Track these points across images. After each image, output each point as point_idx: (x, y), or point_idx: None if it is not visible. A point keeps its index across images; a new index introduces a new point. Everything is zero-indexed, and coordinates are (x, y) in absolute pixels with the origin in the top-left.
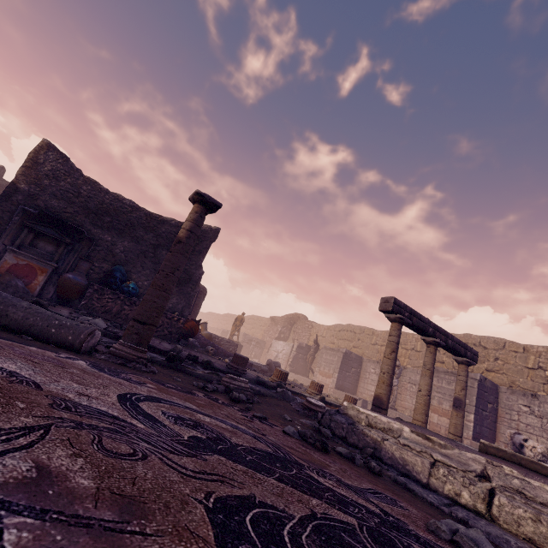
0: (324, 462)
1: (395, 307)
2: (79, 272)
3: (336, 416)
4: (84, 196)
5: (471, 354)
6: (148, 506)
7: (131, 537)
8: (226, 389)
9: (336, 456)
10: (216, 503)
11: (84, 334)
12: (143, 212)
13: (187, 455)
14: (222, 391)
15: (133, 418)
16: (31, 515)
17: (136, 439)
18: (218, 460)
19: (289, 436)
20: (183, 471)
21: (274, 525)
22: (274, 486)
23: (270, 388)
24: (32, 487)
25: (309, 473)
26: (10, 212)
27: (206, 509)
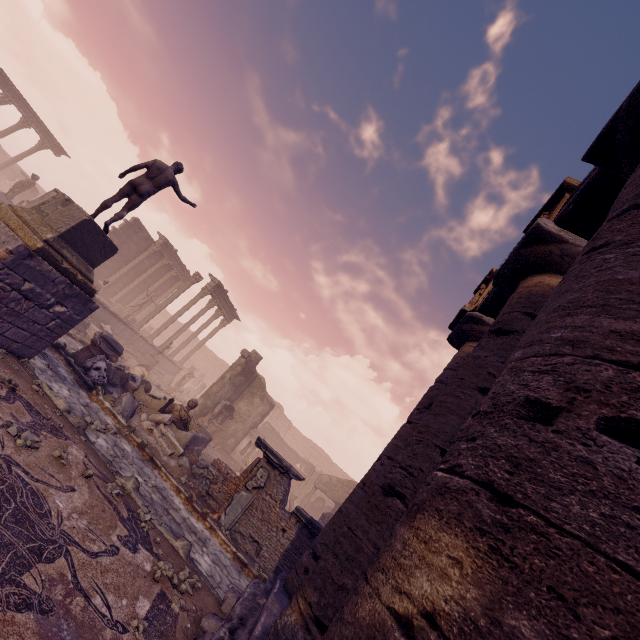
0: None
1: None
2: None
3: None
4: None
5: None
6: None
7: None
8: None
9: None
10: None
11: None
12: None
13: None
14: None
15: None
16: None
17: None
18: None
19: None
20: None
21: None
22: None
23: None
24: None
25: None
26: None
27: None
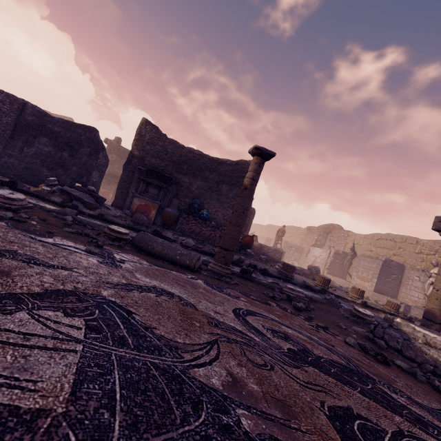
0: (389, 377)
1: None
2: (173, 207)
3: (390, 330)
4: (170, 153)
5: None
6: (293, 409)
7: (296, 432)
8: (287, 297)
9: (397, 370)
10: (330, 412)
11: (195, 259)
12: (207, 158)
13: (293, 366)
14: (284, 299)
15: (249, 332)
16: (244, 408)
17: (260, 351)
18: (314, 371)
19: (351, 346)
20: (298, 381)
21: (375, 436)
22: (361, 400)
23: (315, 291)
24: (234, 388)
25: (382, 388)
26: (132, 171)
27: (326, 416)
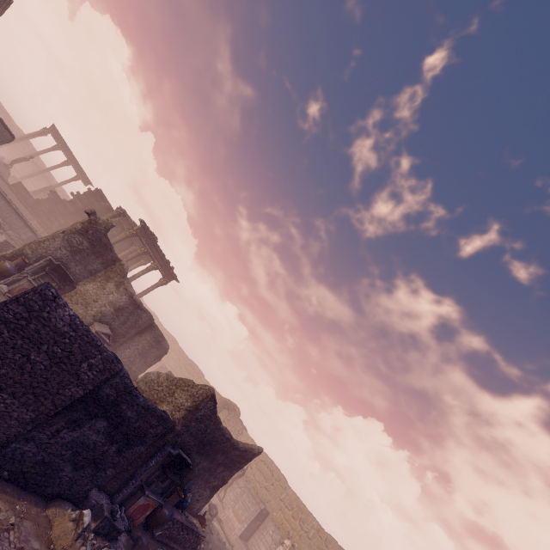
0: None
1: None
2: (172, 506)
3: None
4: (207, 433)
5: None
6: None
7: None
8: None
9: None
10: None
11: None
12: (230, 442)
13: None
14: None
15: None
16: None
17: None
18: None
19: None
20: None
21: None
22: None
23: None
24: None
25: None
26: (158, 447)
27: None
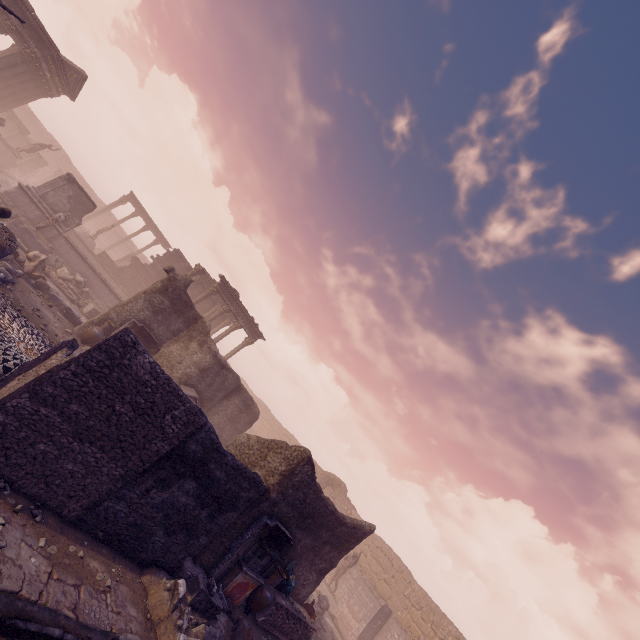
0: None
1: None
2: (273, 587)
3: None
4: (306, 503)
5: None
6: None
7: None
8: None
9: None
10: None
11: None
12: (335, 516)
13: None
14: None
15: None
16: None
17: None
18: None
19: None
20: None
21: None
22: None
23: None
24: None
25: None
26: (253, 517)
27: None
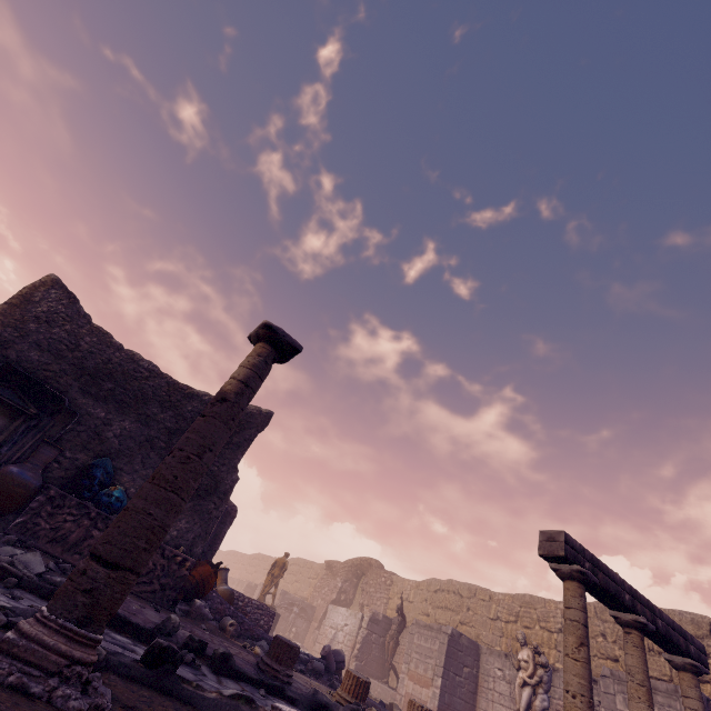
0: None
1: (568, 550)
2: (32, 464)
3: None
4: (83, 350)
5: (695, 648)
6: None
7: None
8: None
9: None
10: None
11: None
12: (165, 380)
13: None
14: None
15: None
16: None
17: None
18: None
19: None
20: None
21: None
22: None
23: None
24: None
25: None
26: None
27: None
